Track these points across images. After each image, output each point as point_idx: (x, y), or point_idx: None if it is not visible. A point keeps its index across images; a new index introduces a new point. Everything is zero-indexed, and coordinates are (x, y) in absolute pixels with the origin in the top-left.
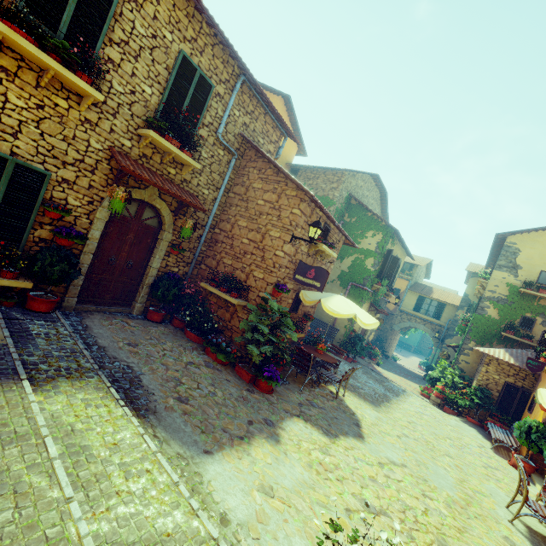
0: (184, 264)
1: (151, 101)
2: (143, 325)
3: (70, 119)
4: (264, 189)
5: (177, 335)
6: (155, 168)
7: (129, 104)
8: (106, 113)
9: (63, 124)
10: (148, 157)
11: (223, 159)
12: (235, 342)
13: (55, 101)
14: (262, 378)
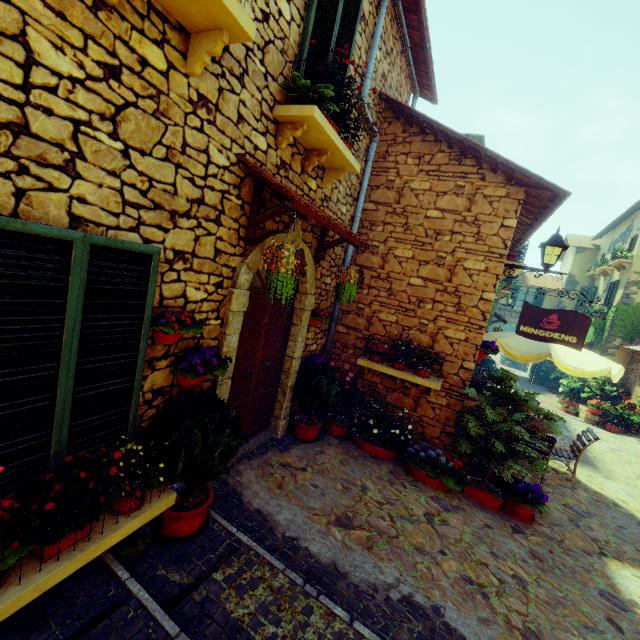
0: (321, 333)
1: (289, 37)
2: (308, 458)
3: (171, 101)
4: (435, 191)
5: (355, 456)
6: (294, 185)
7: (260, 48)
8: (228, 76)
9: (161, 117)
10: (285, 165)
11: (361, 147)
12: (431, 441)
13: (140, 52)
14: (521, 502)
